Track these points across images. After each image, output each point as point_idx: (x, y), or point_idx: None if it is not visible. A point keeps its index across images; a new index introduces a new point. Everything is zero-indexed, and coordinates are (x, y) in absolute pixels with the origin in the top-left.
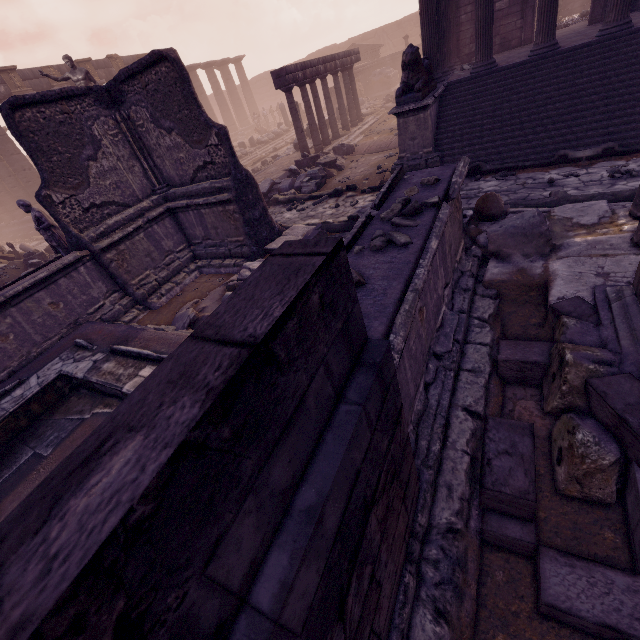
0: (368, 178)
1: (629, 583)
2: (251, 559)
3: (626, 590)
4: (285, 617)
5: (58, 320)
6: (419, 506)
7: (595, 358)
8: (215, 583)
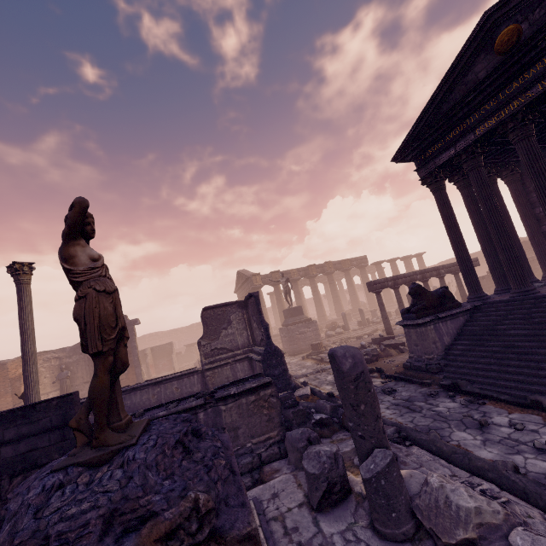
0: (398, 365)
1: None
2: (10, 439)
3: None
4: (2, 450)
5: (175, 396)
6: None
7: None
8: (4, 434)
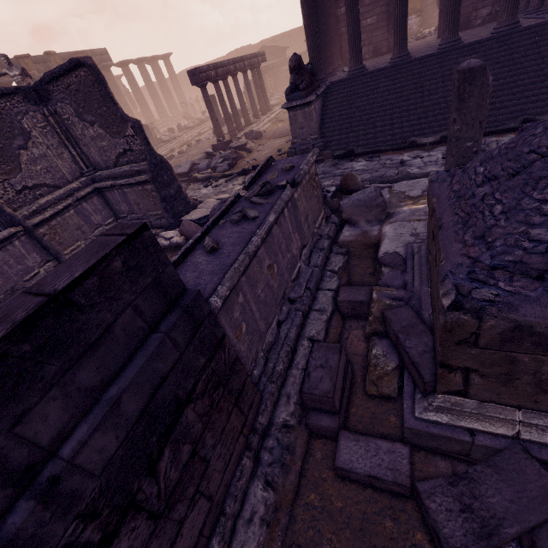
0: None
1: (390, 447)
2: (59, 428)
3: (387, 452)
4: (80, 461)
5: None
6: (261, 410)
7: (392, 296)
8: (23, 438)
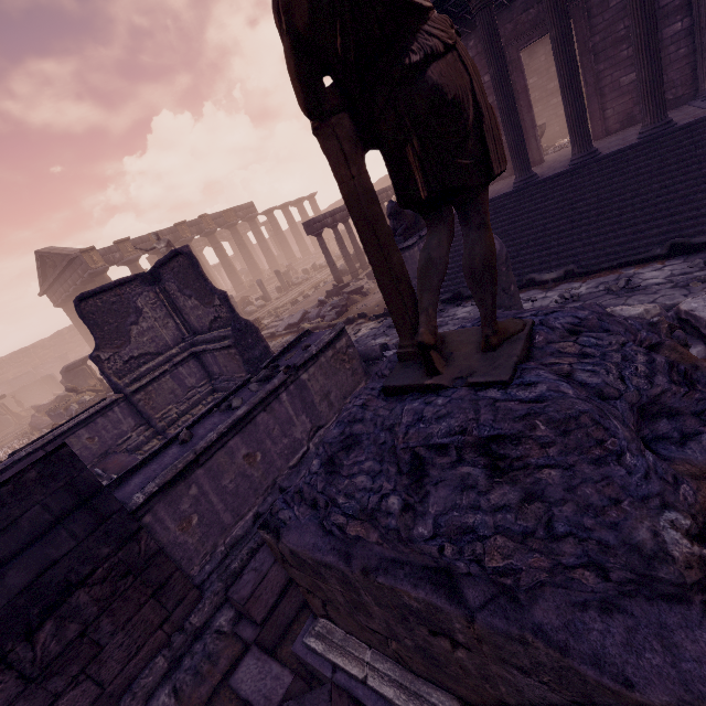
0: (379, 305)
1: (279, 672)
2: None
3: (274, 677)
4: None
5: (92, 451)
6: (196, 609)
7: None
8: None
